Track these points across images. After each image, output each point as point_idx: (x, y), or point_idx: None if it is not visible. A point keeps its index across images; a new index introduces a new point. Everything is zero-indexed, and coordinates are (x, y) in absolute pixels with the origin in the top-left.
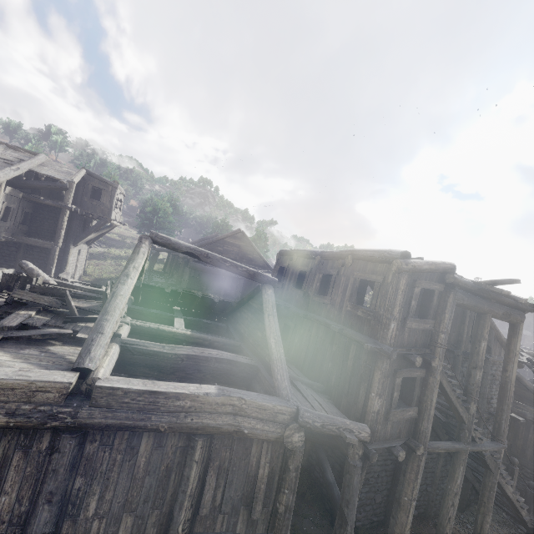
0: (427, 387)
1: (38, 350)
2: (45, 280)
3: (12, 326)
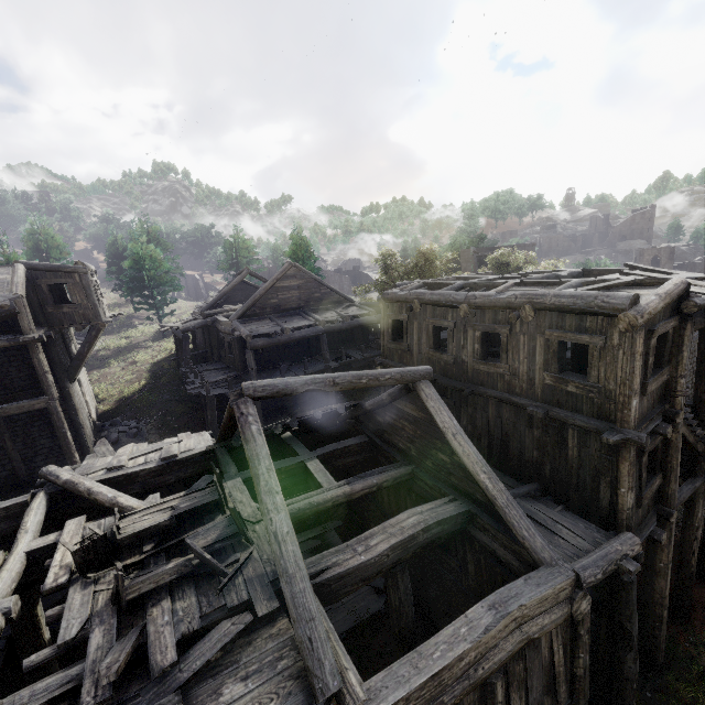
0: (670, 446)
1: (236, 677)
2: (109, 500)
3: (174, 662)
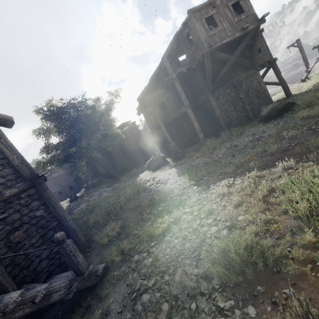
0: None
1: None
2: None
3: None
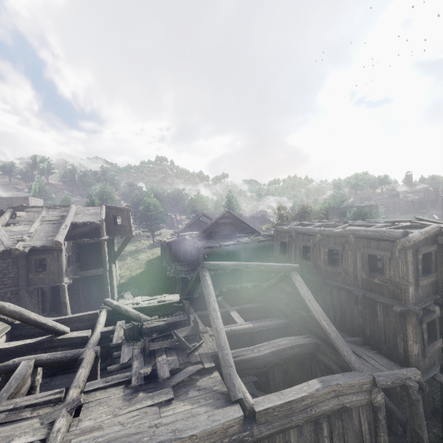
0: None
1: (194, 389)
2: (136, 315)
3: (168, 377)
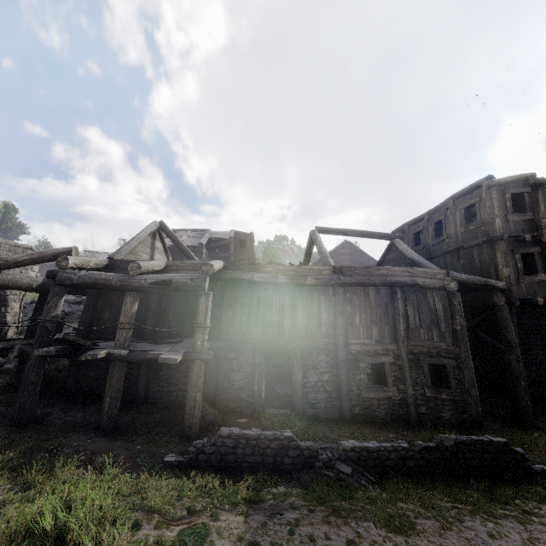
0: None
1: None
2: None
3: None
